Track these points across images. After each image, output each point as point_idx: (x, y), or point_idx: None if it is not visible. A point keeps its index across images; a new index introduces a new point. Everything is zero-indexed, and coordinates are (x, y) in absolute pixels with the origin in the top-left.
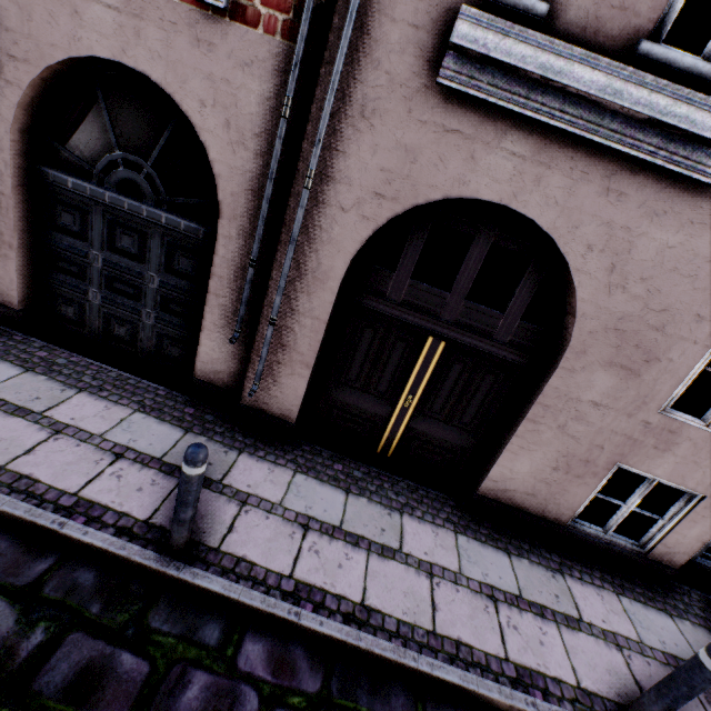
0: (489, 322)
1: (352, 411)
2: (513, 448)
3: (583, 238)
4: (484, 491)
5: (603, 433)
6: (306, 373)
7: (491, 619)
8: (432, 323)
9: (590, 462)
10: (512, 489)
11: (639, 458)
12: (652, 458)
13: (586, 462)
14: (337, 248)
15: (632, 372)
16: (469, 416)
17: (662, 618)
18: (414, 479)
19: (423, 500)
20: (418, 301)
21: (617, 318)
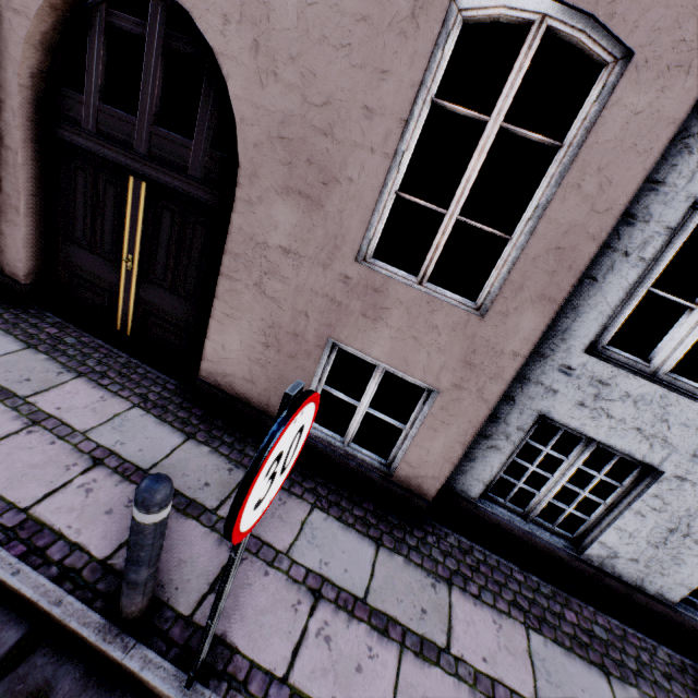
0: (182, 154)
1: (89, 278)
2: (219, 315)
3: (217, 6)
4: (205, 375)
5: (304, 294)
6: (18, 220)
7: (63, 475)
8: (128, 158)
9: (299, 336)
10: (231, 373)
11: (350, 330)
12: (365, 331)
13: (295, 336)
14: (4, 55)
15: (314, 202)
16: (192, 283)
17: (361, 544)
18: (158, 365)
19: (131, 375)
20: (112, 131)
21: (278, 121)
